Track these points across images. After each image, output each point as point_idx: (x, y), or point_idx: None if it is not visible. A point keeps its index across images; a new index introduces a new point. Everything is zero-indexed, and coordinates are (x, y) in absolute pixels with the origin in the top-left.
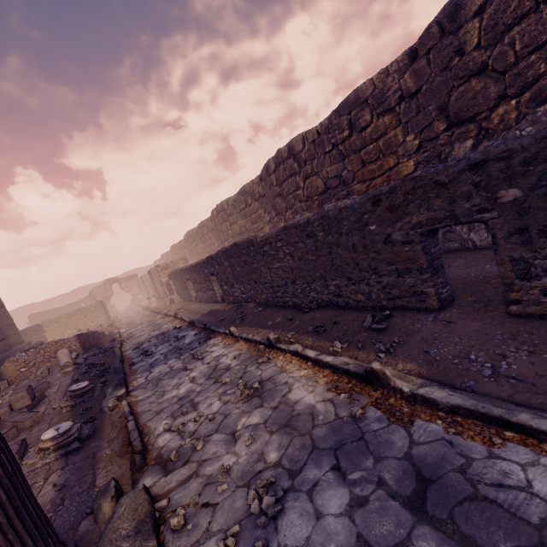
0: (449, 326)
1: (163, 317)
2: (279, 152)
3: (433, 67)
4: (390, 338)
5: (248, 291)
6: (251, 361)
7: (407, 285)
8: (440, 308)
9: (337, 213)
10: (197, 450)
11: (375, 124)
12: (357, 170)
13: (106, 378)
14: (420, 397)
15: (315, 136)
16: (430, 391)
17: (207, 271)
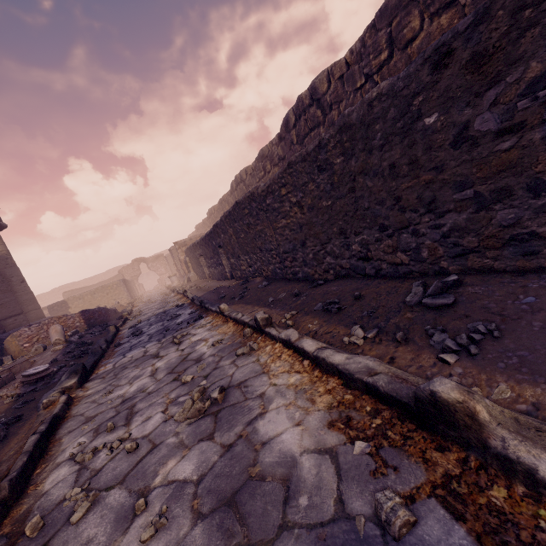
0: None
1: (175, 295)
2: (299, 99)
3: None
4: (464, 324)
5: (254, 263)
6: (230, 350)
7: (497, 223)
8: None
9: (364, 112)
10: (70, 523)
11: (427, 31)
12: None
13: (80, 360)
14: None
15: (344, 69)
16: None
17: (214, 243)
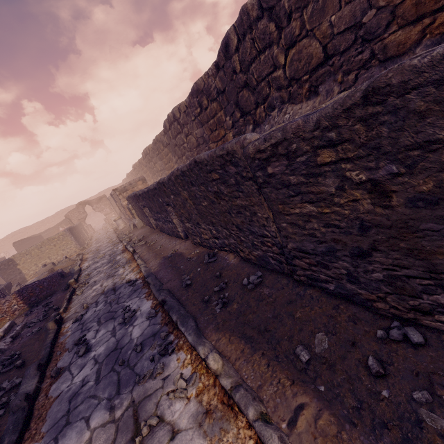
0: None
1: (123, 250)
2: (243, 11)
3: None
4: None
5: (224, 237)
6: None
7: None
8: None
9: None
10: None
11: None
12: None
13: None
14: None
15: None
16: None
17: (161, 200)
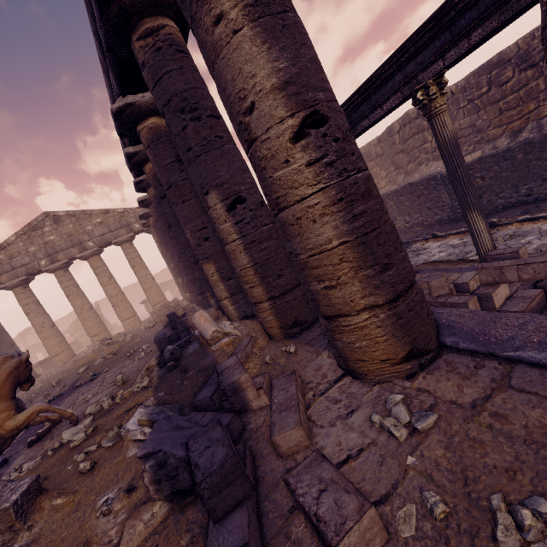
0: None
1: None
2: (406, 115)
3: None
4: None
5: (415, 219)
6: None
7: None
8: None
9: (542, 138)
10: None
11: (517, 78)
12: (494, 118)
13: None
14: None
15: (449, 96)
16: None
17: None
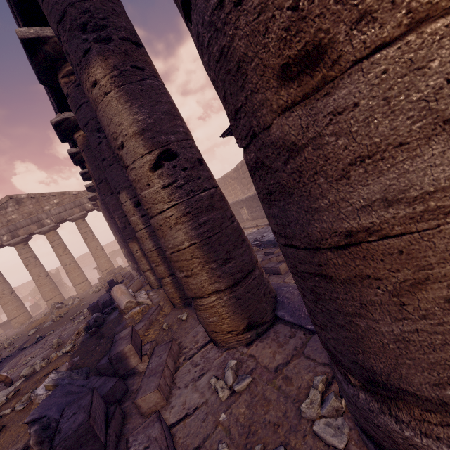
0: None
1: None
2: None
3: None
4: None
5: None
6: None
7: None
8: None
9: None
10: None
11: None
12: None
13: None
14: None
15: None
16: None
17: None
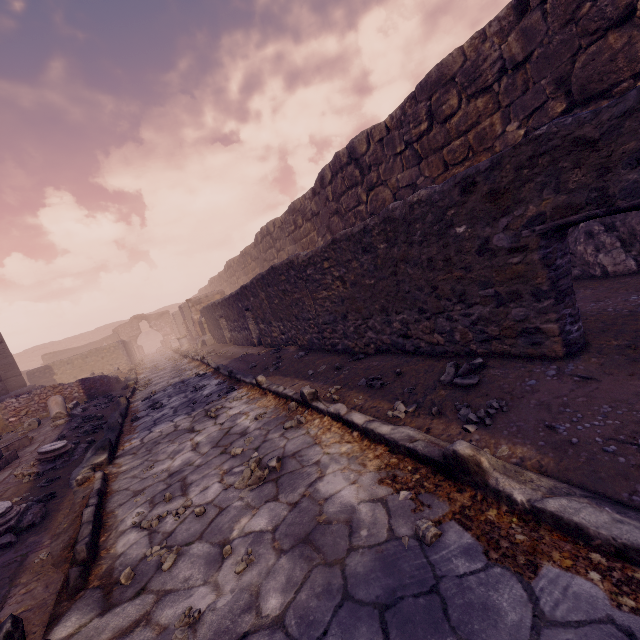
0: (586, 384)
1: (190, 362)
2: (336, 156)
3: (551, 21)
4: (484, 401)
5: (288, 331)
6: (276, 424)
7: (512, 318)
8: (566, 355)
9: (406, 211)
10: (163, 571)
11: (464, 110)
12: (437, 175)
13: (96, 436)
14: (548, 515)
15: (383, 132)
16: (570, 506)
17: (241, 305)
